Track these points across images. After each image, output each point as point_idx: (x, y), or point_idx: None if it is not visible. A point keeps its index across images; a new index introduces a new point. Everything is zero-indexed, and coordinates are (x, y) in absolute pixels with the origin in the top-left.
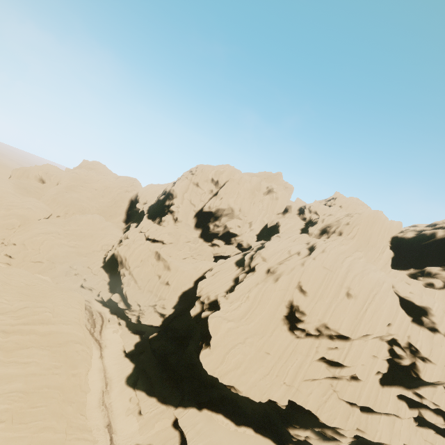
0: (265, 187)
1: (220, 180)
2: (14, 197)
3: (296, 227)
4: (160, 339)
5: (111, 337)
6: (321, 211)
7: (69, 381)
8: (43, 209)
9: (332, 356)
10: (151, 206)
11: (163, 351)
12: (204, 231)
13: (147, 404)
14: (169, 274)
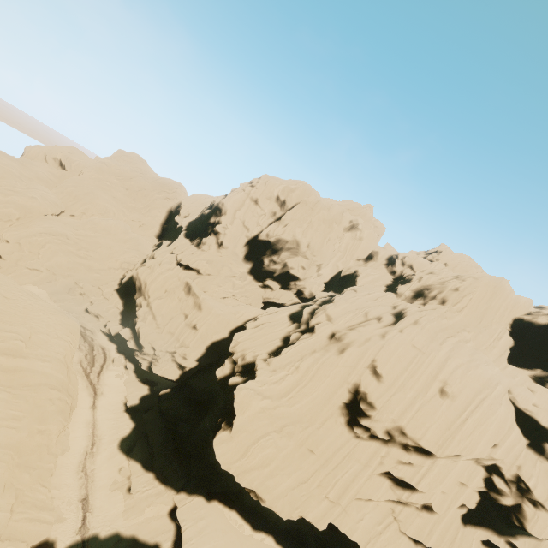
0: (348, 220)
1: (289, 200)
2: (17, 181)
3: (380, 282)
4: (172, 398)
5: (112, 383)
6: (419, 265)
7: (31, 439)
8: (53, 202)
9: (403, 473)
10: (192, 221)
11: (174, 415)
12: (255, 266)
13: (140, 480)
14: (199, 315)
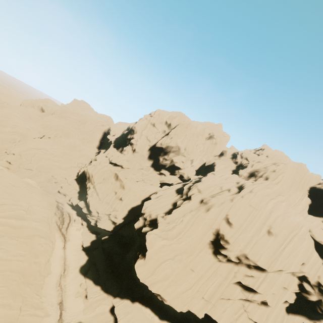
0: (207, 133)
1: (172, 123)
2: (18, 119)
3: (229, 168)
4: (109, 241)
5: (74, 233)
6: (251, 157)
7: (30, 267)
8: (38, 131)
9: (248, 282)
10: (117, 138)
11: (110, 251)
12: (154, 162)
13: (92, 290)
14: (123, 192)
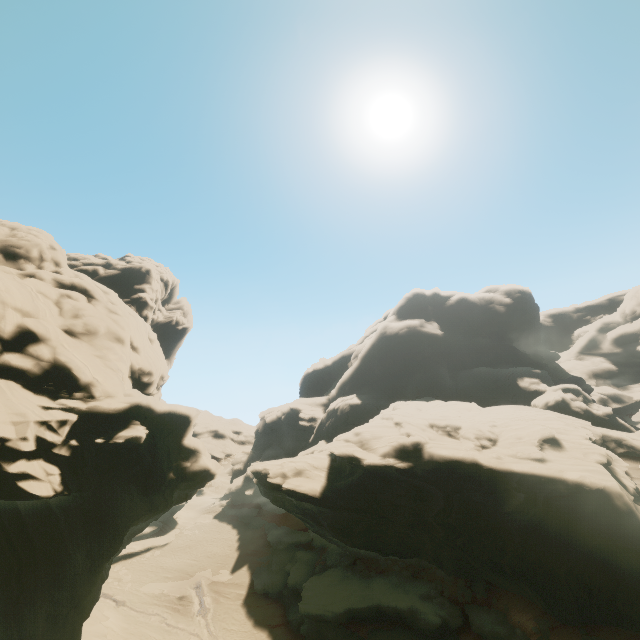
0: None
1: None
2: None
3: None
4: None
5: None
6: None
7: None
8: None
9: None
10: None
11: None
12: None
13: None
14: None
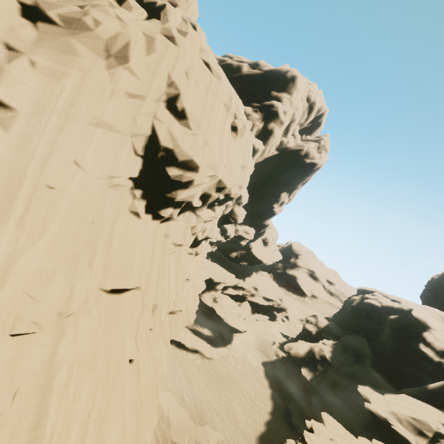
0: None
1: None
2: None
3: None
4: None
5: None
6: None
7: None
8: None
9: (207, 233)
10: None
11: None
12: None
13: None
14: None
